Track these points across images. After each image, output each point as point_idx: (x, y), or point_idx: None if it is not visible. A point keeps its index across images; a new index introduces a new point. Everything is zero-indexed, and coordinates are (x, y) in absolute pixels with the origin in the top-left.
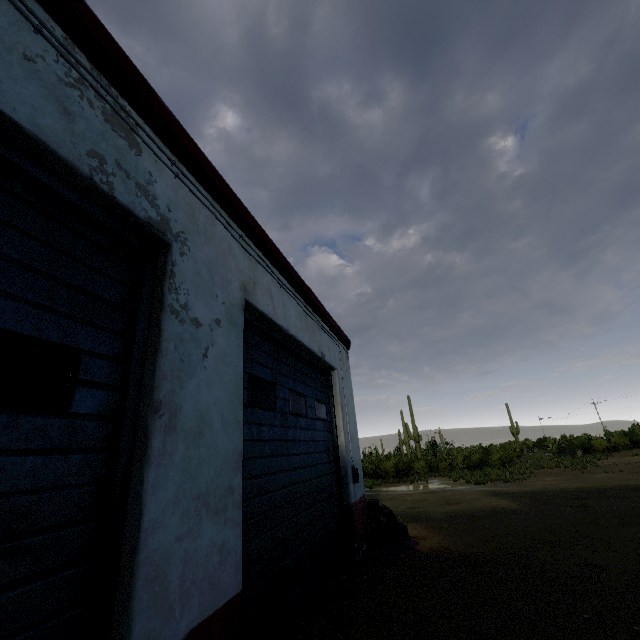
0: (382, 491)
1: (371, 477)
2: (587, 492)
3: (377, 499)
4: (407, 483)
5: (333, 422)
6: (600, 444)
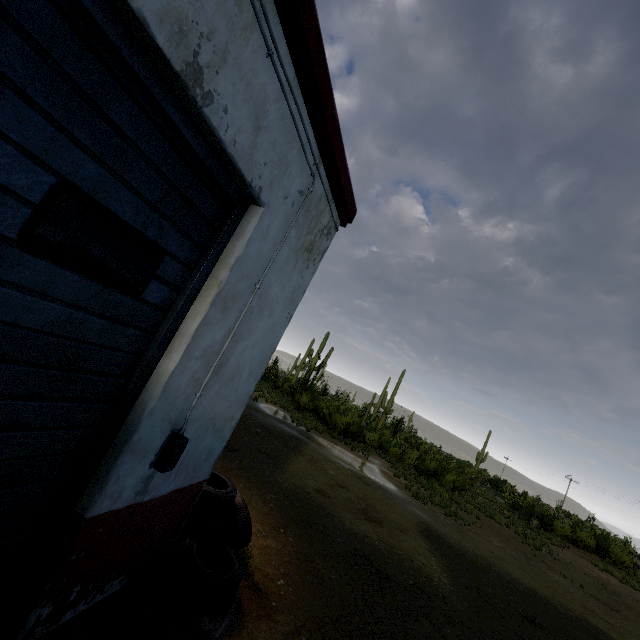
0: (315, 442)
1: (320, 419)
2: (543, 610)
3: (233, 494)
4: (348, 447)
5: (171, 313)
6: (562, 528)
